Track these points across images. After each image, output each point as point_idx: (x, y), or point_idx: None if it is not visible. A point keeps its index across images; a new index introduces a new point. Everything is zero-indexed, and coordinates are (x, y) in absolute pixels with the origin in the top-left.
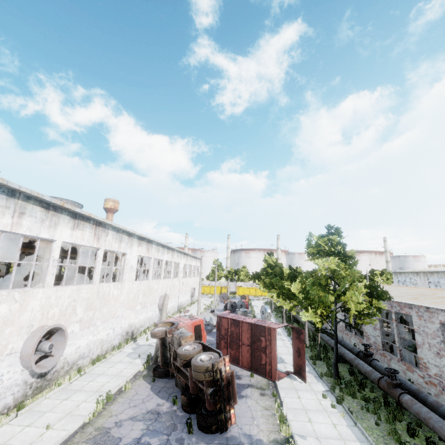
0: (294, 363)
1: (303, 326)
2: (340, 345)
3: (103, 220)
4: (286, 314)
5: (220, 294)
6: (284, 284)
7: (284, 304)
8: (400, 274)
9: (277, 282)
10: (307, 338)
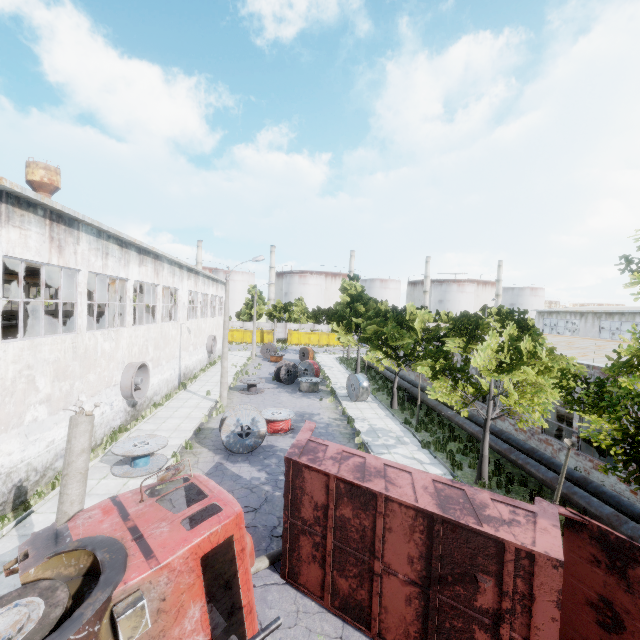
0: (568, 633)
1: (431, 413)
2: (614, 511)
3: None
4: (387, 385)
5: (262, 346)
6: (406, 336)
7: (445, 396)
8: (549, 315)
9: (393, 333)
10: (487, 467)
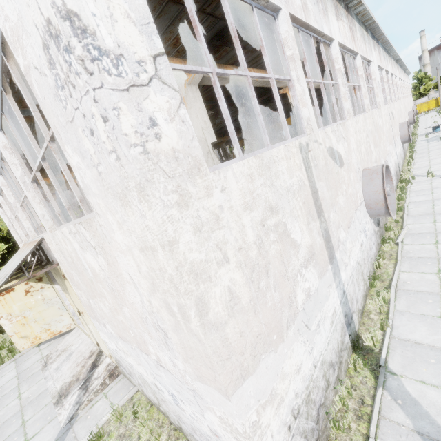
0: None
1: None
2: None
3: (394, 50)
4: None
5: None
6: None
7: None
8: None
9: None
10: None
